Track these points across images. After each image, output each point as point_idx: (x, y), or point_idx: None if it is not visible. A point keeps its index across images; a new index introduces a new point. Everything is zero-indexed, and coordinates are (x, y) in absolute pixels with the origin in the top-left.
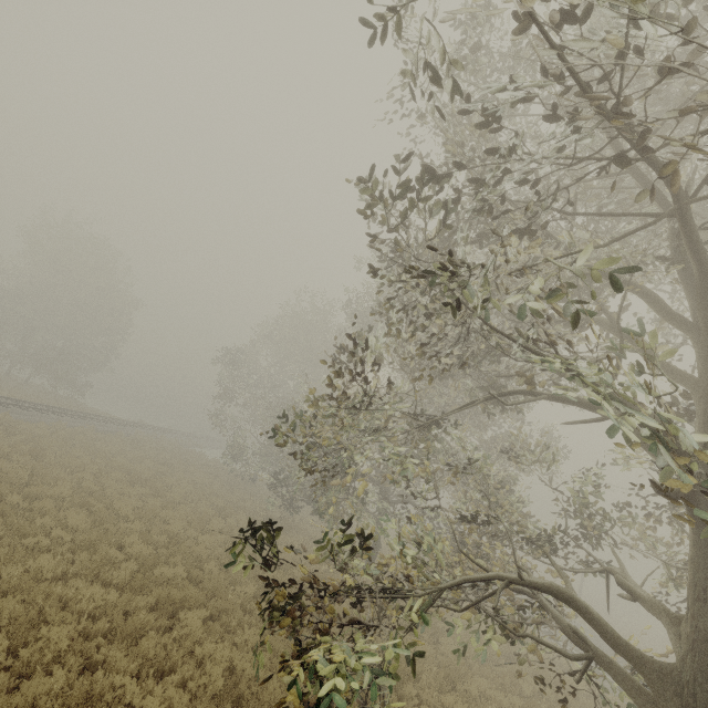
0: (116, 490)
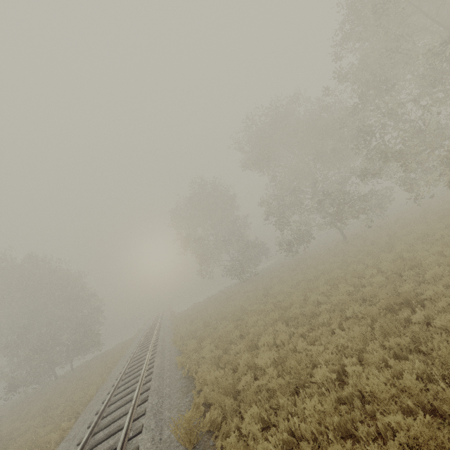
0: (279, 289)
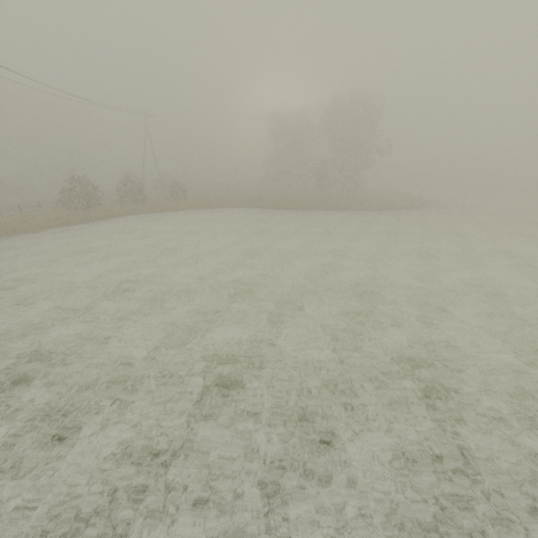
0: None
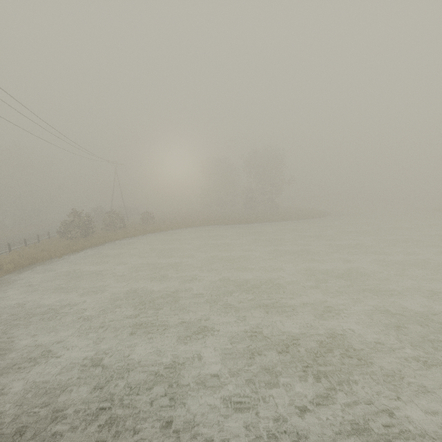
0: None
